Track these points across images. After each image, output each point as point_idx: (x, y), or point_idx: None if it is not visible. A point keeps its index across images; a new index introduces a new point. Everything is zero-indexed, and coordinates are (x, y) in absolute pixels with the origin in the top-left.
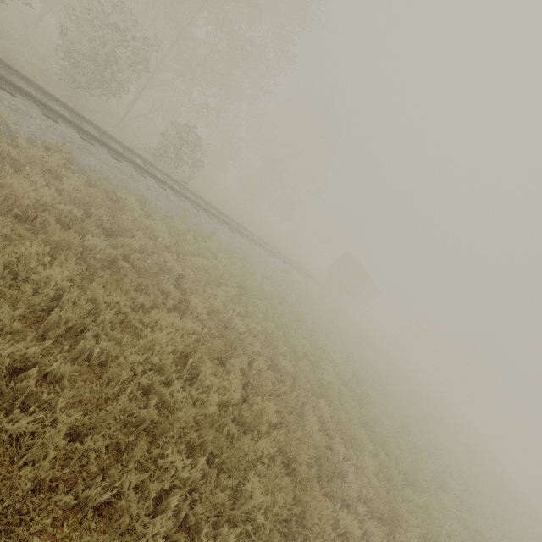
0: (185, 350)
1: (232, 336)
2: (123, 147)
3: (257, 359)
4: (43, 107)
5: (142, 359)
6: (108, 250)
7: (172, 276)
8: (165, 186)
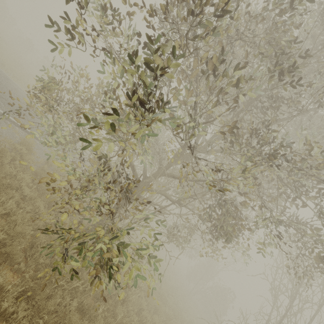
0: None
1: None
2: None
3: None
4: None
5: None
6: None
7: None
8: None
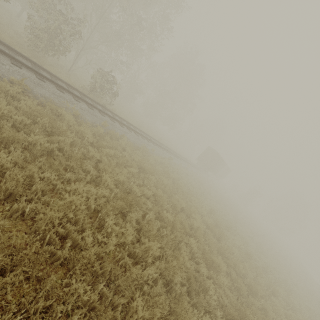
0: (97, 208)
1: (130, 198)
2: (66, 84)
3: (149, 213)
4: (12, 59)
5: (61, 215)
6: (46, 144)
7: (93, 161)
8: (93, 108)
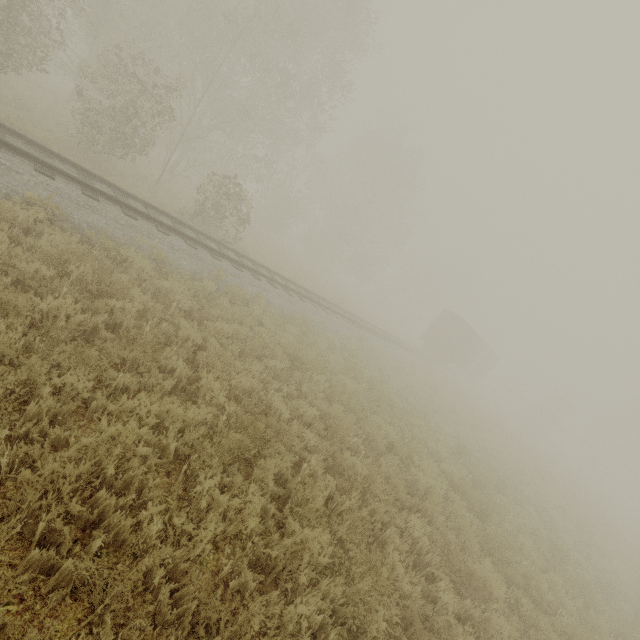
0: (182, 450)
1: (260, 426)
2: (145, 205)
3: (310, 458)
4: (37, 163)
5: (83, 470)
6: (81, 315)
7: (187, 348)
8: (197, 245)
